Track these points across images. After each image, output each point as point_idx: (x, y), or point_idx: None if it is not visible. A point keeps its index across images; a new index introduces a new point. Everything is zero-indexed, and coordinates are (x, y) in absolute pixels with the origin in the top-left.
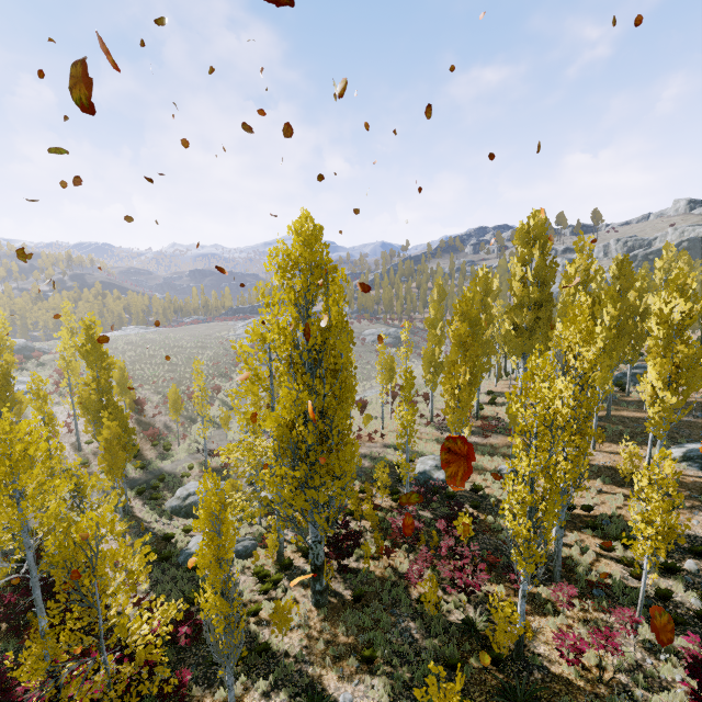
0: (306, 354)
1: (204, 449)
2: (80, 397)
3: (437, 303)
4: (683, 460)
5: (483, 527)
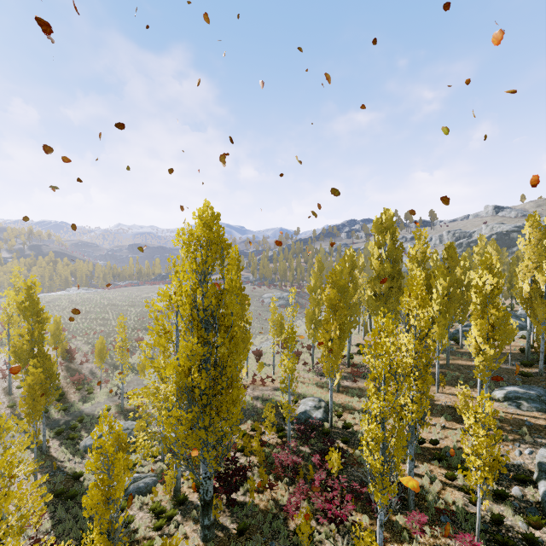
0: (202, 313)
1: (121, 392)
2: (14, 347)
3: (317, 274)
4: (505, 400)
5: (351, 460)
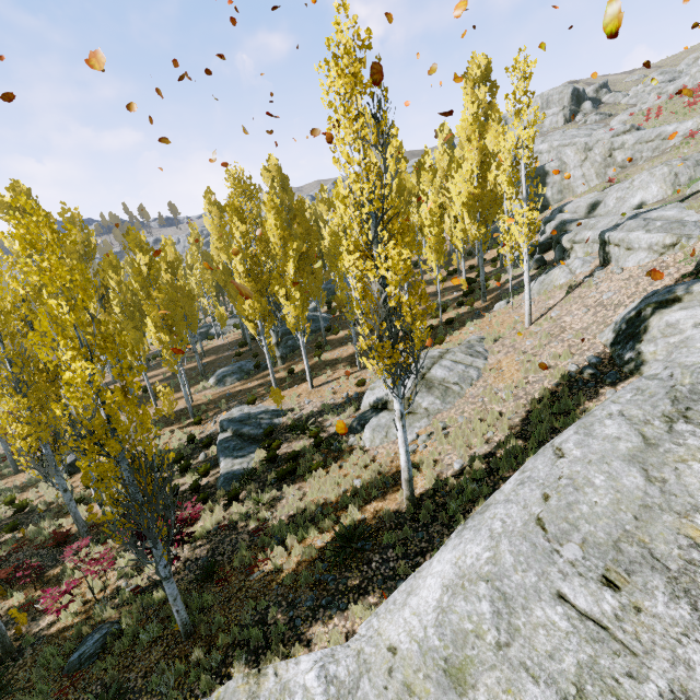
0: None
1: None
2: None
3: None
4: (216, 383)
5: (21, 544)
